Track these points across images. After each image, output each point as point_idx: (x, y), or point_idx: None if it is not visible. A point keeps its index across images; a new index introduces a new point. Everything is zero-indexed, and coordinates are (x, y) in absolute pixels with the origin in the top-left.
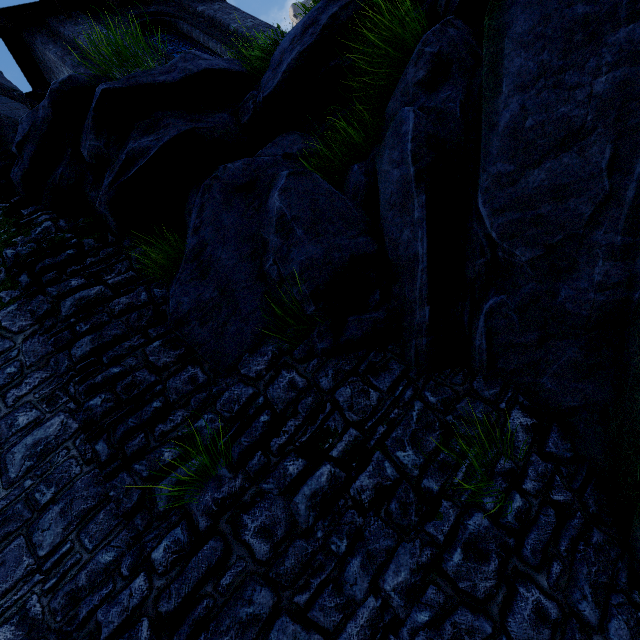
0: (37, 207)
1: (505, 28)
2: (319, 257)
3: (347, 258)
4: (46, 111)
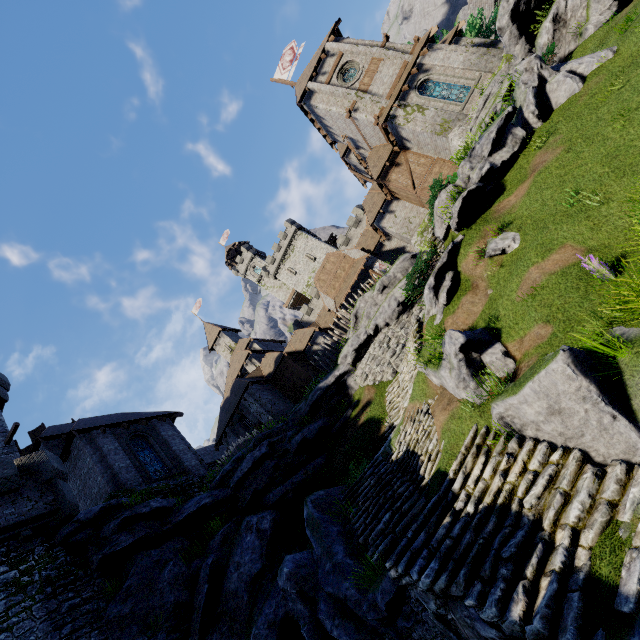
0: (61, 548)
1: (235, 543)
2: (172, 600)
3: (181, 601)
4: (95, 513)
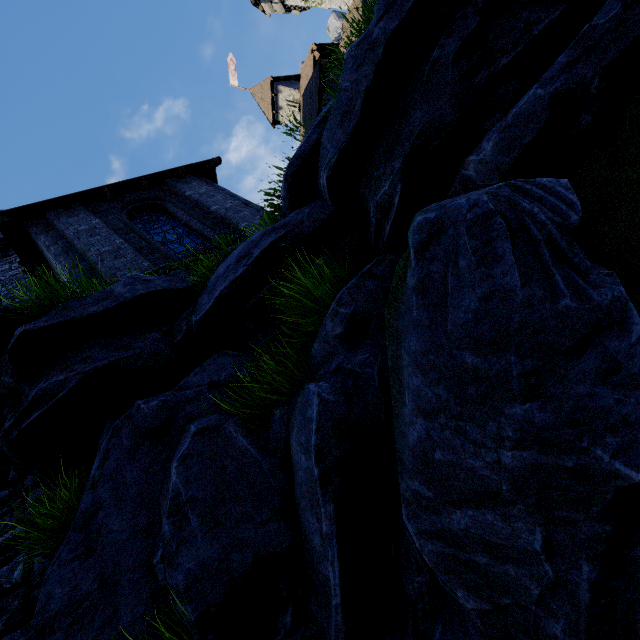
0: None
1: (401, 335)
2: (213, 562)
3: (249, 561)
4: None
